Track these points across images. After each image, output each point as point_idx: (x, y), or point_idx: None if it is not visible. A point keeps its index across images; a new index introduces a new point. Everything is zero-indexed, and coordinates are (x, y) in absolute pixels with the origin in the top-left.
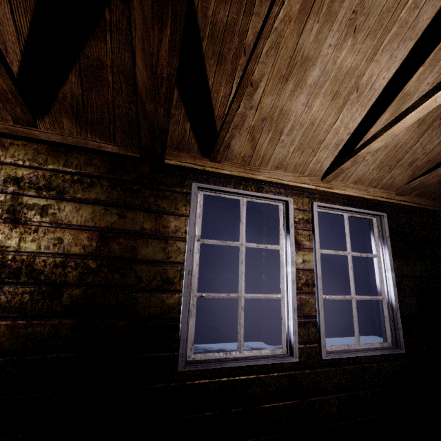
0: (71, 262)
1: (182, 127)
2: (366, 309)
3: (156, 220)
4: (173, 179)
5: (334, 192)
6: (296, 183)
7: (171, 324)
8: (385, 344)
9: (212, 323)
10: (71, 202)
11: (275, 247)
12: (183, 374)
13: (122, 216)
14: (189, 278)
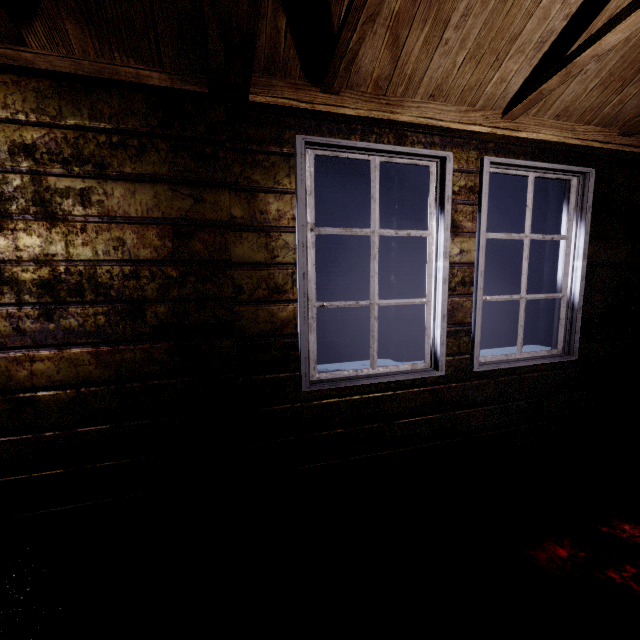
0: (144, 271)
1: (273, 25)
2: (530, 312)
3: (248, 202)
4: (265, 131)
5: (520, 137)
6: (461, 125)
7: (287, 341)
8: (554, 351)
9: (325, 341)
10: (119, 182)
11: (422, 233)
12: (308, 394)
13: (199, 200)
14: (304, 283)
